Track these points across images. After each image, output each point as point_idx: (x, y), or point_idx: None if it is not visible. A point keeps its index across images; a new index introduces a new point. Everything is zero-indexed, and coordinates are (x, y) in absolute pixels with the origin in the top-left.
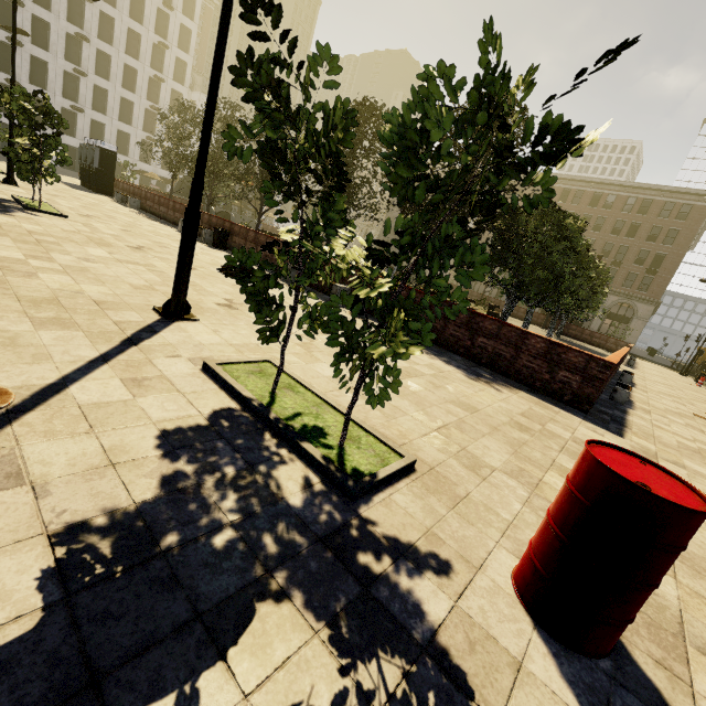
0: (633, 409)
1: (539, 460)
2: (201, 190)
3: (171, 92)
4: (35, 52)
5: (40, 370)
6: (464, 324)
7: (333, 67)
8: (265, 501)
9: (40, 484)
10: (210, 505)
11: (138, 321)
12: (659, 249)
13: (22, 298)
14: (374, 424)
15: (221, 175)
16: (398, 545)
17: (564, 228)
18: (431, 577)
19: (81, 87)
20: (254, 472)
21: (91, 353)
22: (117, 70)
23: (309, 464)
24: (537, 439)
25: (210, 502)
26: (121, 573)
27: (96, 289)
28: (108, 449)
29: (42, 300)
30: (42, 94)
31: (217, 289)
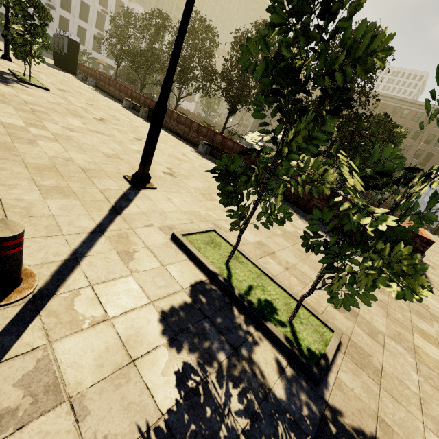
0: None
1: (404, 322)
2: (170, 87)
3: (116, 0)
4: None
5: (54, 244)
6: (325, 199)
7: None
8: (259, 395)
9: (77, 399)
10: (221, 408)
11: (116, 189)
12: (430, 150)
13: (29, 165)
14: (297, 291)
15: (151, 68)
16: None
17: (391, 134)
18: None
19: None
20: (240, 358)
21: (89, 223)
22: None
23: (273, 343)
24: (393, 300)
25: (220, 403)
26: None
27: (81, 157)
28: (125, 340)
29: (44, 167)
30: None
31: (160, 159)
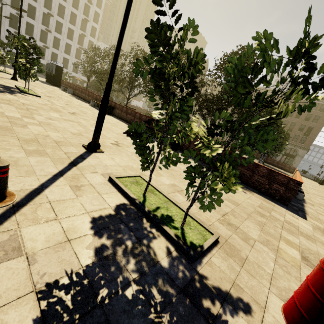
0: (306, 203)
1: (274, 234)
2: (110, 89)
3: (89, 41)
4: (29, 20)
5: (29, 180)
6: None
7: (194, 31)
8: (149, 264)
9: (31, 255)
10: (121, 267)
11: (76, 152)
12: (310, 124)
13: (20, 138)
14: (194, 212)
15: None
16: (221, 293)
17: (272, 114)
18: (243, 316)
19: (48, 37)
20: (141, 244)
21: (54, 170)
22: (65, 30)
23: (167, 239)
24: (270, 221)
25: (121, 265)
26: (78, 319)
27: (55, 134)
28: (66, 230)
29: (30, 140)
30: (33, 39)
31: (110, 135)
